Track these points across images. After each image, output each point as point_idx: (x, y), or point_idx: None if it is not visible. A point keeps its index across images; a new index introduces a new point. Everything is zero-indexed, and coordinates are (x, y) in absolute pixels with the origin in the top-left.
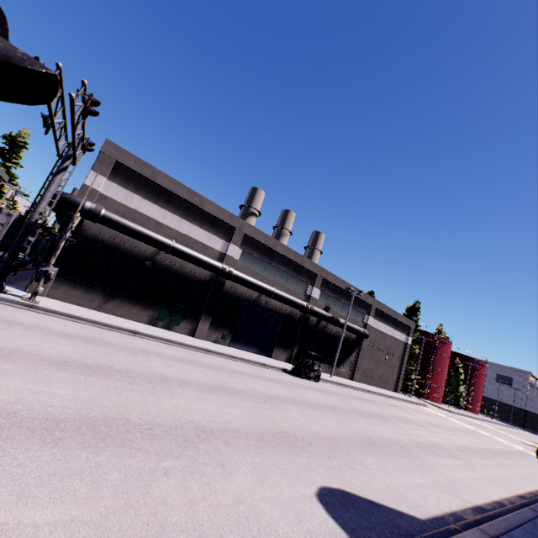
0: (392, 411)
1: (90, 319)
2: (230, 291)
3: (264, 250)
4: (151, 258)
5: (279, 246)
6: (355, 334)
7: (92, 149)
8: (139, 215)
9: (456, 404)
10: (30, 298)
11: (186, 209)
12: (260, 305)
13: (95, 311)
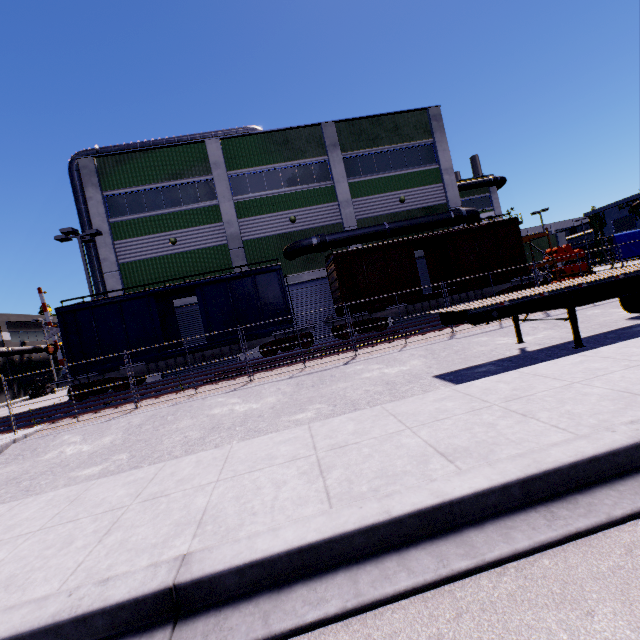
0: None
1: None
2: None
3: None
4: None
5: None
6: None
7: None
8: None
9: None
10: None
11: None
12: None
13: None
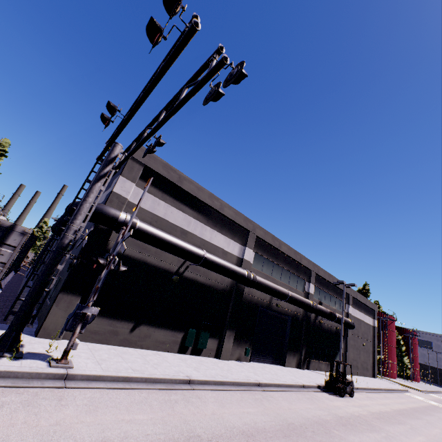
0: (441, 426)
1: (140, 376)
2: (247, 298)
3: (271, 250)
4: (177, 271)
5: (283, 246)
6: (345, 326)
7: (155, 150)
8: (166, 223)
9: (403, 376)
10: (60, 359)
11: (207, 214)
12: (272, 309)
13: (121, 348)
